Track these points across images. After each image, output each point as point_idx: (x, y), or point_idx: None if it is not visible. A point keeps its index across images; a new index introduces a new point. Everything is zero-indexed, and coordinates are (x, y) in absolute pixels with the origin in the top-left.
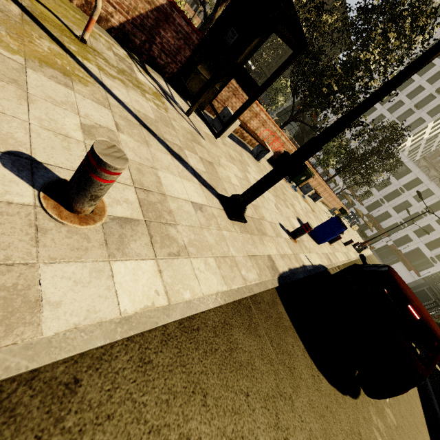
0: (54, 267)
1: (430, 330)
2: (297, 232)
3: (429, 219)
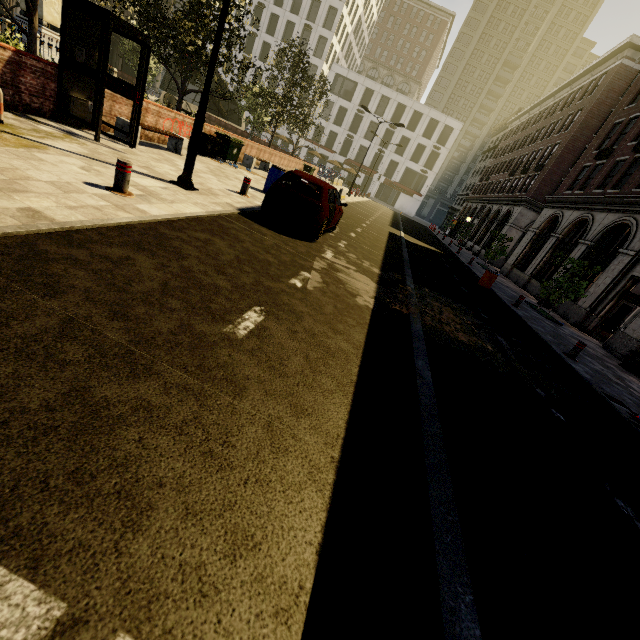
0: (138, 205)
1: (315, 184)
2: (243, 189)
3: (400, 131)
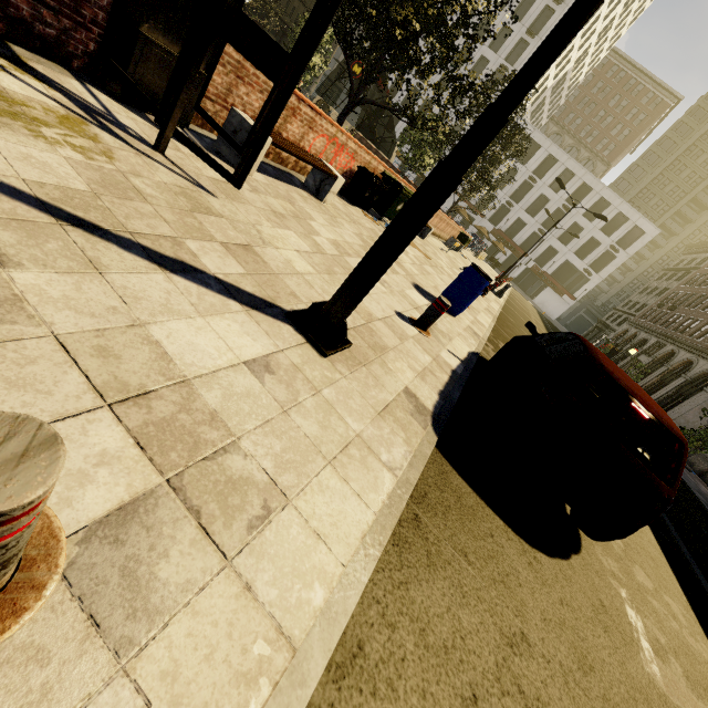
0: None
1: (666, 429)
2: (427, 319)
3: (574, 215)
